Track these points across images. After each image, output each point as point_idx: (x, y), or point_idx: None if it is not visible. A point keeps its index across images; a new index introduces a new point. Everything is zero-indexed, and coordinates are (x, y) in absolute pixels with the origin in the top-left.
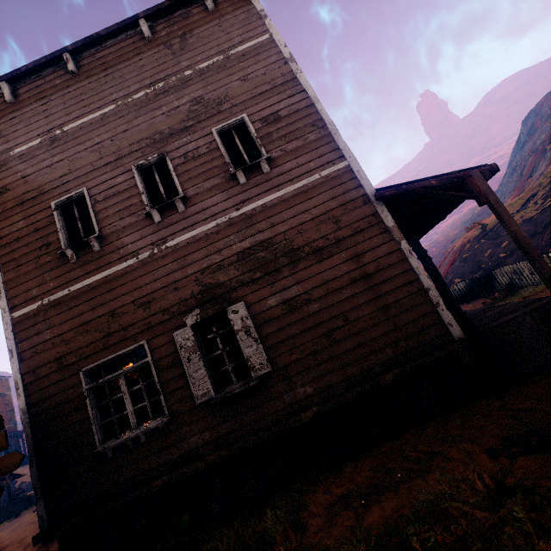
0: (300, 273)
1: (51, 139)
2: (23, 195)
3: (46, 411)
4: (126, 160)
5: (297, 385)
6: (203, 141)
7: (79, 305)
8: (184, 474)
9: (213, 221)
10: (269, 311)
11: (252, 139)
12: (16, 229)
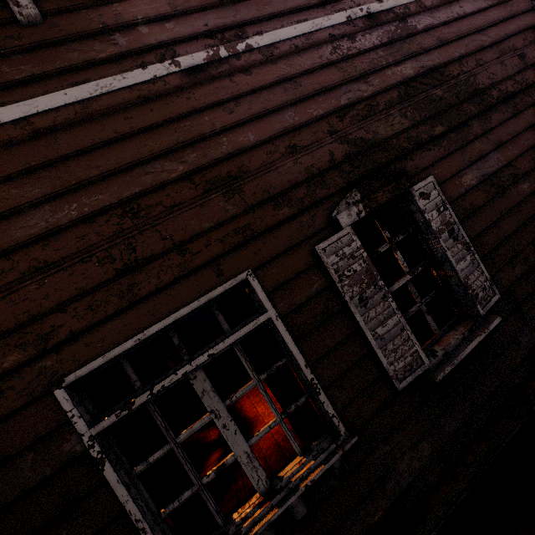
0: (494, 132)
1: None
2: None
3: None
4: None
5: (531, 315)
6: None
7: None
8: None
9: (338, 11)
10: (467, 195)
11: None
12: None
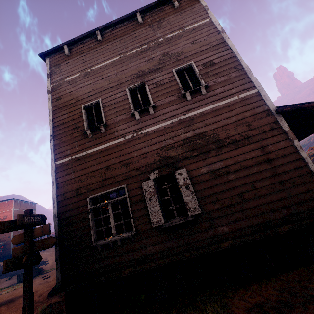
0: (222, 154)
1: (85, 73)
2: (68, 101)
3: (67, 218)
4: (123, 85)
5: (217, 224)
6: (167, 76)
7: (90, 161)
8: (142, 269)
9: (169, 120)
10: (201, 176)
11: (195, 75)
12: (63, 118)
